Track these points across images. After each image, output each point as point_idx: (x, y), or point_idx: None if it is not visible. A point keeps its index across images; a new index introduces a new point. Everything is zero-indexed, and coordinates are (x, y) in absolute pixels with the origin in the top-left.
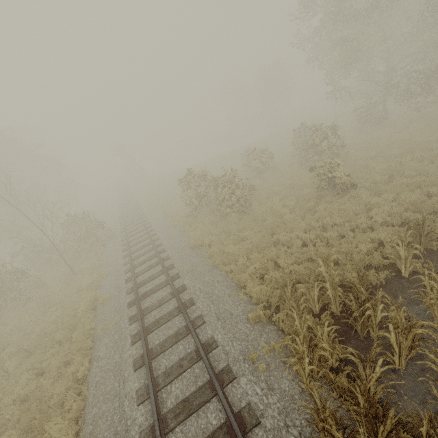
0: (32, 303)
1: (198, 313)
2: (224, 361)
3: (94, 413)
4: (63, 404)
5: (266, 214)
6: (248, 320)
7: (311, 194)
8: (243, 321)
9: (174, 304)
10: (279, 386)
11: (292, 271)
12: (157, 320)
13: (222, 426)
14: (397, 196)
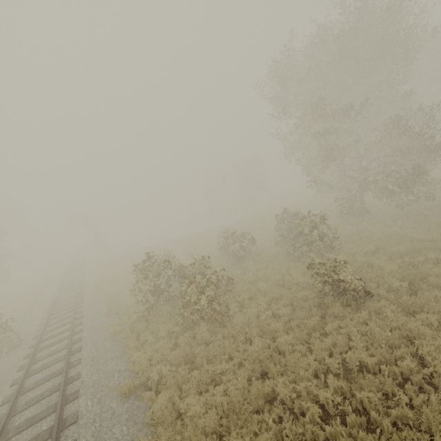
0: None
1: None
2: None
3: None
4: None
5: (250, 328)
6: None
7: (312, 301)
8: None
9: None
10: None
11: None
12: None
13: None
14: None
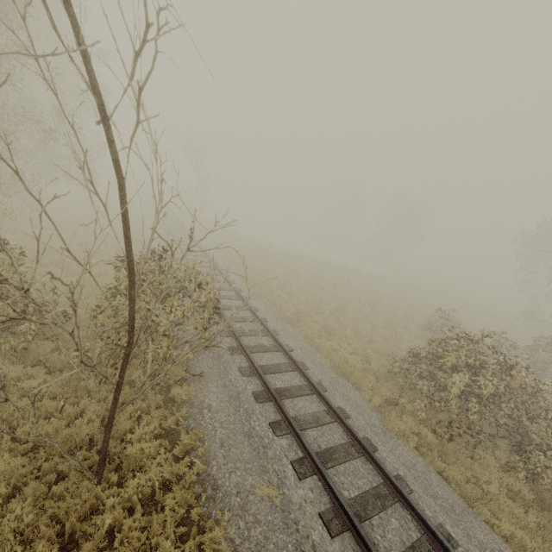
0: None
1: None
2: None
3: None
4: None
5: None
6: None
7: None
8: None
9: None
10: None
11: None
12: None
13: None
14: None
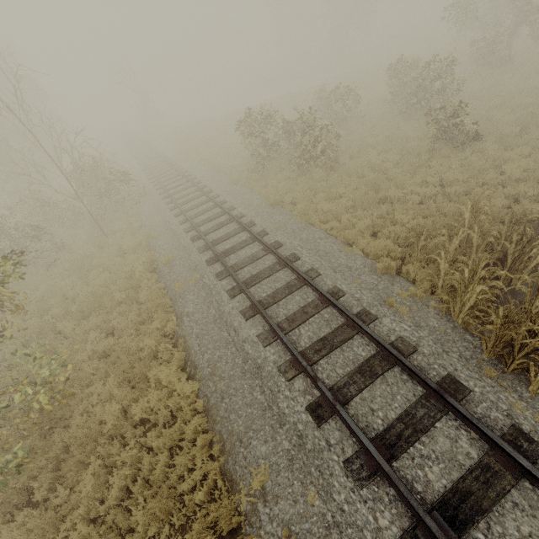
0: (57, 268)
1: (308, 267)
2: (357, 306)
3: (206, 358)
4: (157, 357)
5: (362, 170)
6: (373, 272)
7: (422, 147)
8: (366, 273)
9: (272, 260)
10: (427, 324)
11: (414, 226)
12: (255, 275)
13: (374, 355)
14: (533, 150)
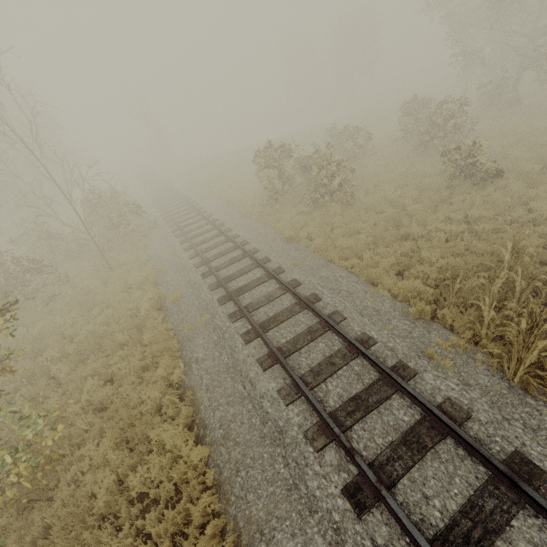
0: (58, 303)
1: (331, 309)
2: (392, 358)
3: (218, 416)
4: (161, 411)
5: (380, 205)
6: (404, 317)
7: (441, 183)
8: (397, 318)
9: (290, 301)
10: (476, 382)
11: (444, 266)
12: (272, 317)
13: (420, 421)
14: None
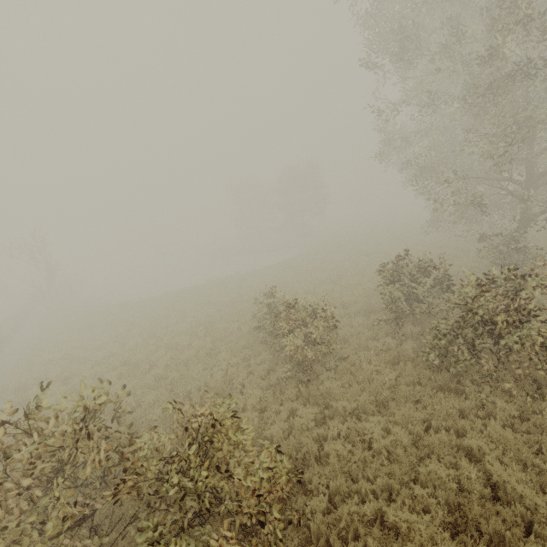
0: None
1: None
2: None
3: None
4: None
5: None
6: None
7: None
8: None
9: None
10: None
11: None
12: None
13: None
14: None
